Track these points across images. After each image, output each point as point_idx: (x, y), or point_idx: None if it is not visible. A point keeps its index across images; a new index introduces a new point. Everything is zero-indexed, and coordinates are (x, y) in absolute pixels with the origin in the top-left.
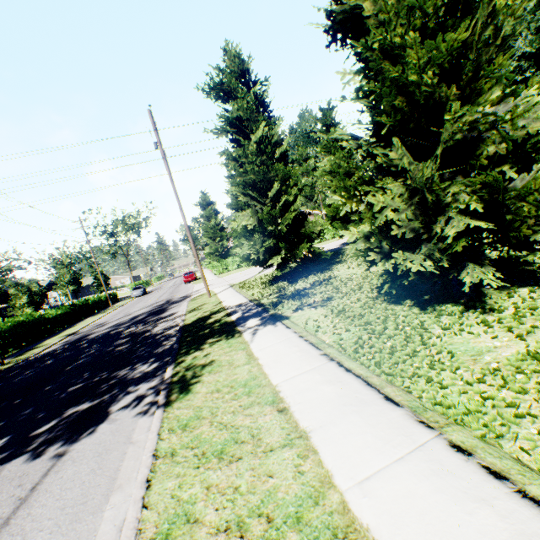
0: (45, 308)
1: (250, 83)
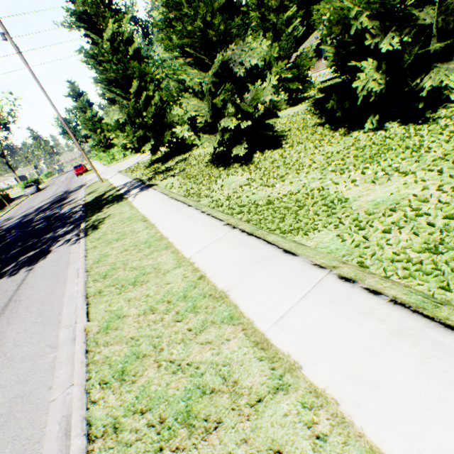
0: None
1: None
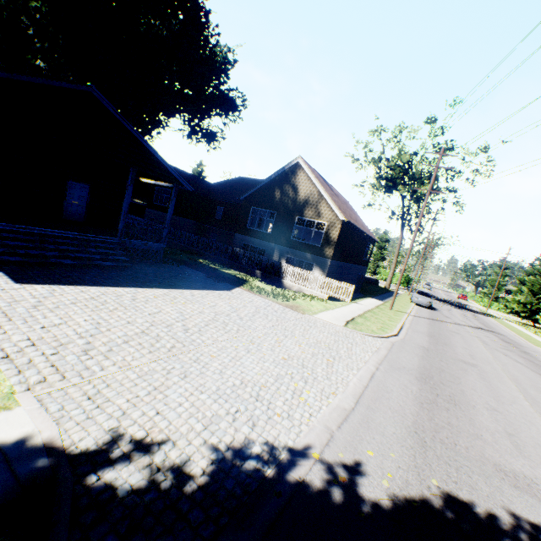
0: None
1: None
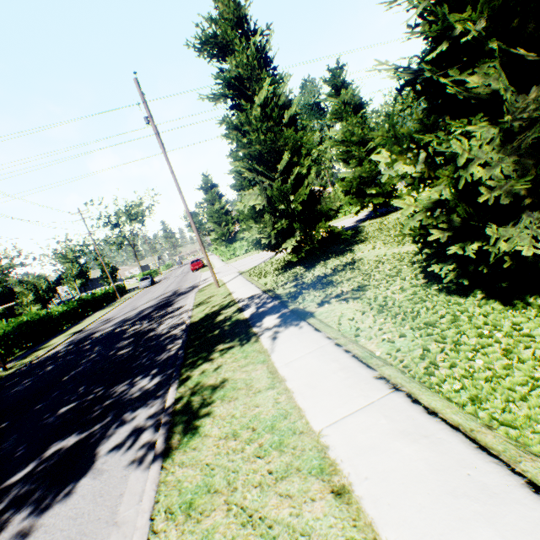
0: (56, 303)
1: (248, 35)
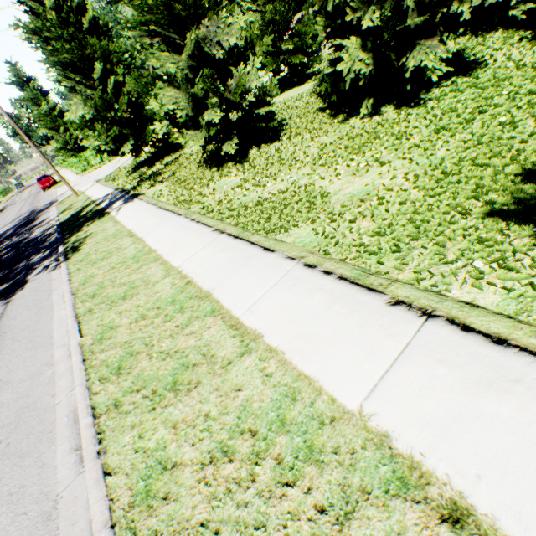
0: None
1: None
